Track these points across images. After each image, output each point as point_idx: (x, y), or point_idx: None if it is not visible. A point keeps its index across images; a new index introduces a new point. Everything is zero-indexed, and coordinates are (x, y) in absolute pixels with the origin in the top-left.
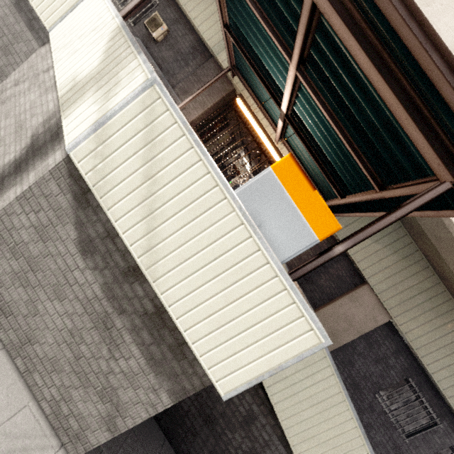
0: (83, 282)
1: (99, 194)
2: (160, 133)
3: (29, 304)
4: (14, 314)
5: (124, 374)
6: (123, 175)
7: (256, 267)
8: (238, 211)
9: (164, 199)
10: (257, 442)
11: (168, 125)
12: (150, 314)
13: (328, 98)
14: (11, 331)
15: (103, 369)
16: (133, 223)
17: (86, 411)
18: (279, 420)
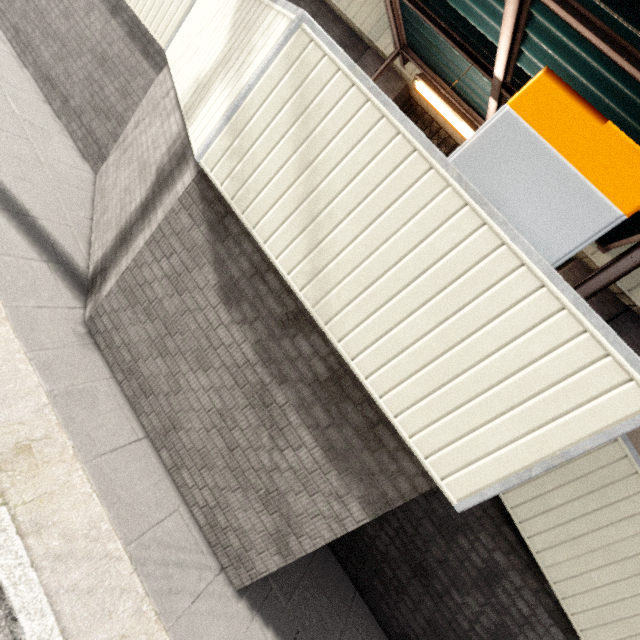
0: (229, 343)
1: (240, 208)
2: (316, 95)
3: (170, 379)
4: (155, 393)
5: (294, 472)
6: (269, 173)
7: (498, 275)
8: (456, 185)
9: (331, 194)
10: (508, 615)
11: (327, 78)
12: (323, 381)
13: (592, 6)
14: (153, 415)
15: (264, 465)
16: (288, 241)
17: (248, 523)
18: (549, 581)
